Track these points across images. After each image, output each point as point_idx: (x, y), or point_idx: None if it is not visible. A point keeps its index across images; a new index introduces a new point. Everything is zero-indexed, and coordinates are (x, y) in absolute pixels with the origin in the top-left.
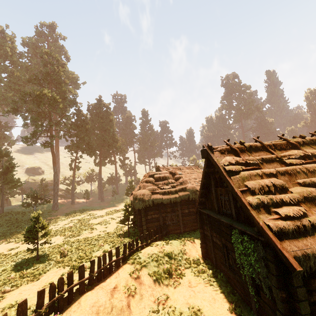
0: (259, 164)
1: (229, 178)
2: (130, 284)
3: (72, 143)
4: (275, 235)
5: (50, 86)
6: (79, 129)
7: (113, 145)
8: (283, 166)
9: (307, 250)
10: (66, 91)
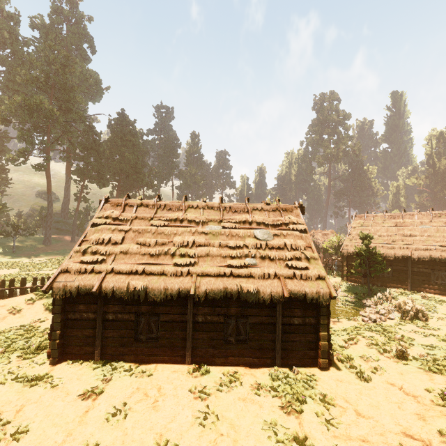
0: (129, 221)
1: (88, 229)
2: (19, 307)
3: (76, 168)
4: (63, 272)
5: (52, 92)
6: (88, 151)
7: (134, 177)
8: (147, 226)
9: (69, 282)
10: (72, 101)
